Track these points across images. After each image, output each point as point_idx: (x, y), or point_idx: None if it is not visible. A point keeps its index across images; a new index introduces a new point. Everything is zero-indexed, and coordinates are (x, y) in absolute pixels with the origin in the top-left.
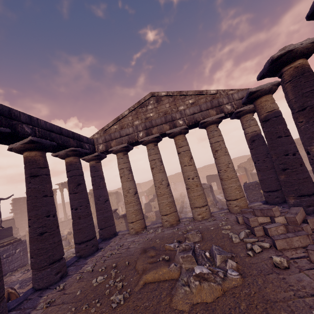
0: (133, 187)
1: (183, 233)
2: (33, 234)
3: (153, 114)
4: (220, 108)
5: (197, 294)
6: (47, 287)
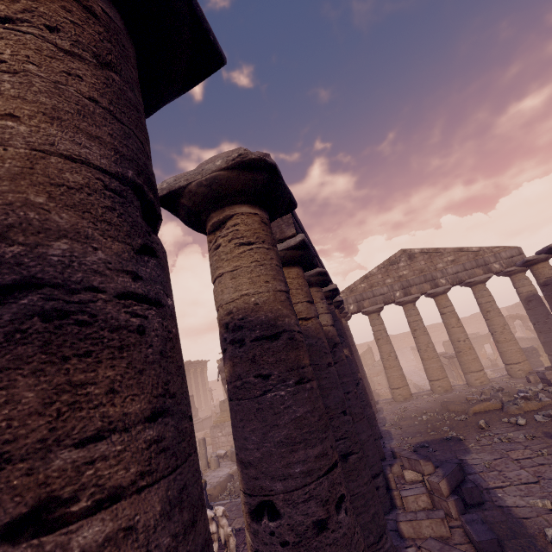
0: (394, 350)
1: (470, 393)
2: None
3: (407, 271)
4: (486, 267)
5: (525, 406)
6: None
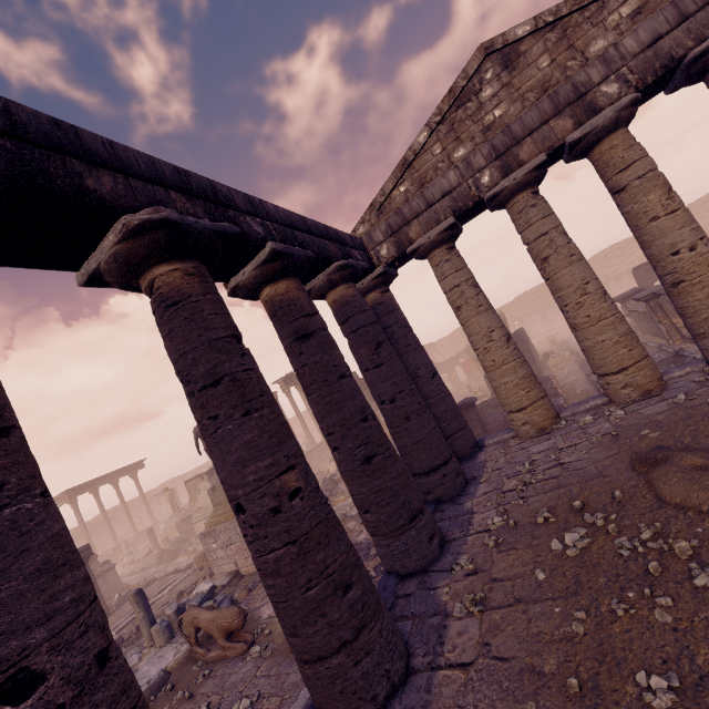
0: (499, 325)
1: None
2: (350, 464)
3: (504, 107)
4: None
5: None
6: (424, 568)
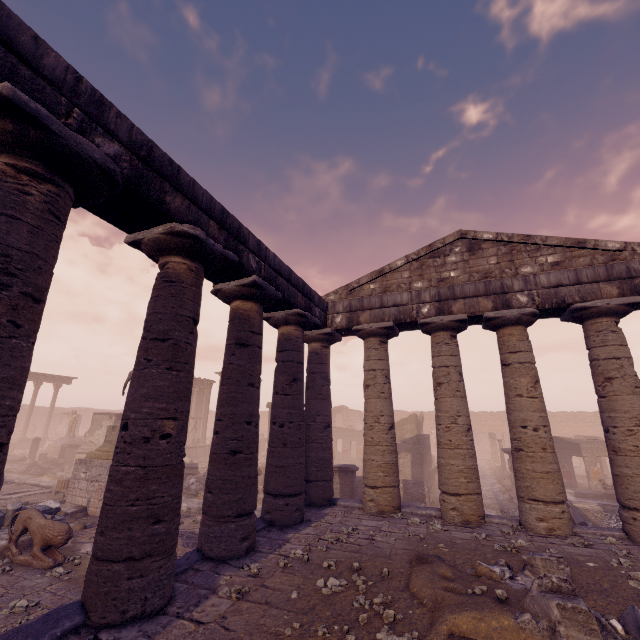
0: (389, 413)
1: (507, 550)
2: (220, 449)
3: (458, 273)
4: (630, 282)
5: None
6: (225, 559)
